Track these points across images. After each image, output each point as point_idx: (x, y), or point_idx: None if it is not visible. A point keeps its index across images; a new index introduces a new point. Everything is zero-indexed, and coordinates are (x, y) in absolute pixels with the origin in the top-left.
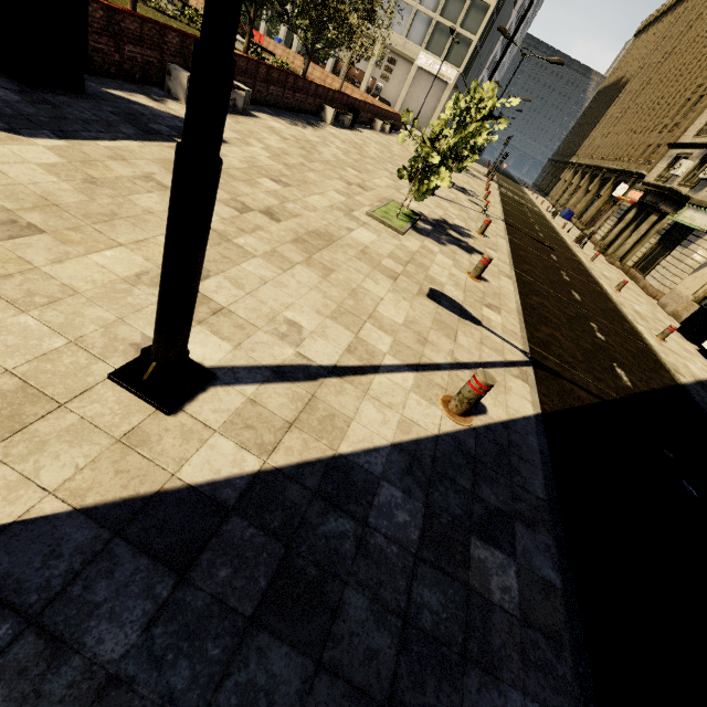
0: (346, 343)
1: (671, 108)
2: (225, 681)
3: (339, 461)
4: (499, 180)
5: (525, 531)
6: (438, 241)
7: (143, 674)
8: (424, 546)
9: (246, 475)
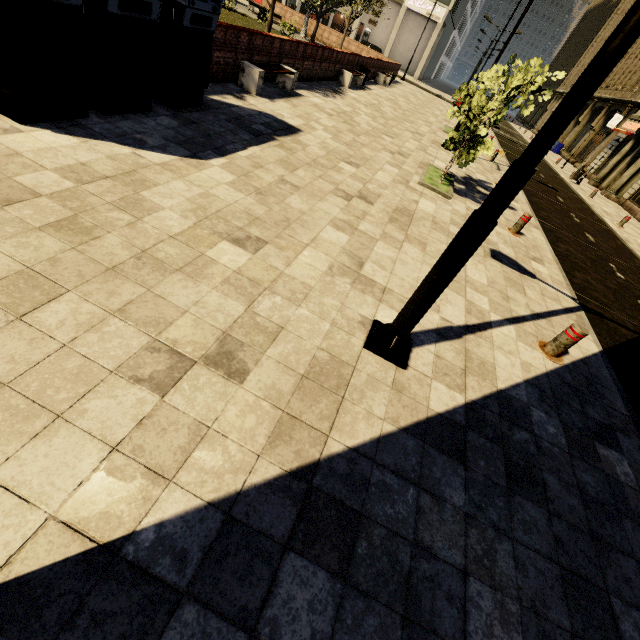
0: (463, 306)
1: None
2: (512, 518)
3: (502, 394)
4: None
5: (623, 438)
6: (474, 200)
7: (477, 513)
8: (571, 448)
9: (461, 406)
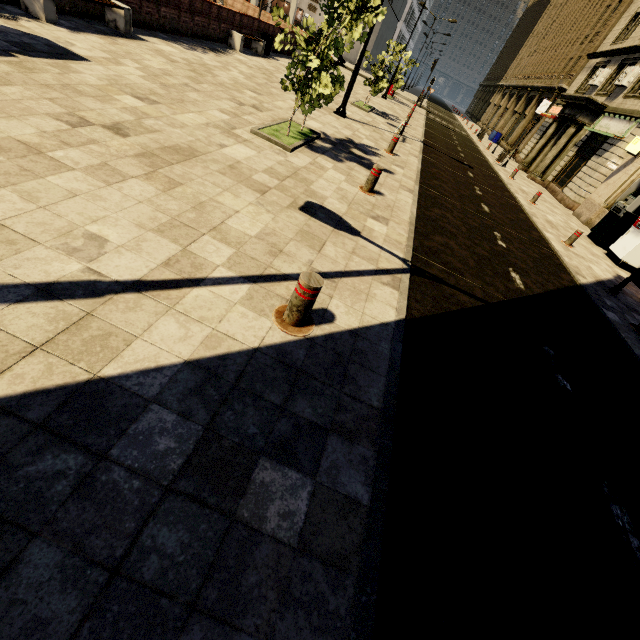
0: (166, 256)
1: (592, 18)
2: None
3: (95, 385)
4: (430, 108)
5: (339, 445)
6: (334, 158)
7: None
8: (185, 475)
9: None
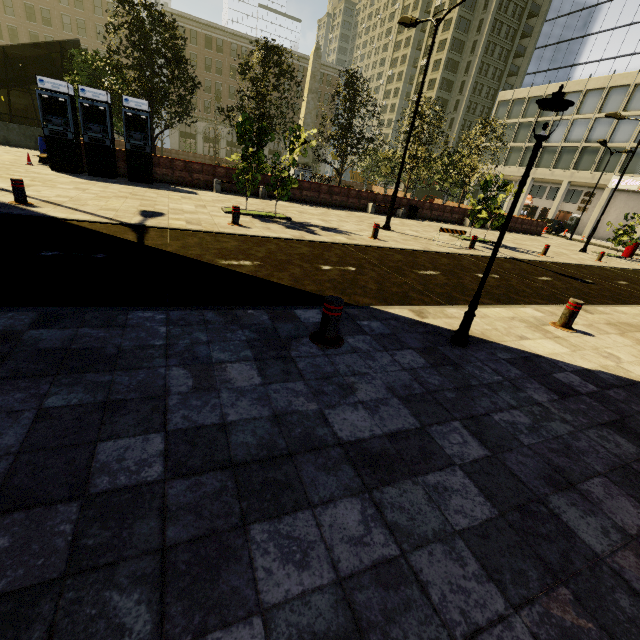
0: (42, 195)
1: None
2: None
3: None
4: None
5: None
6: (264, 221)
7: None
8: None
9: None
